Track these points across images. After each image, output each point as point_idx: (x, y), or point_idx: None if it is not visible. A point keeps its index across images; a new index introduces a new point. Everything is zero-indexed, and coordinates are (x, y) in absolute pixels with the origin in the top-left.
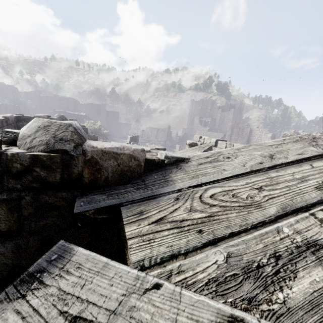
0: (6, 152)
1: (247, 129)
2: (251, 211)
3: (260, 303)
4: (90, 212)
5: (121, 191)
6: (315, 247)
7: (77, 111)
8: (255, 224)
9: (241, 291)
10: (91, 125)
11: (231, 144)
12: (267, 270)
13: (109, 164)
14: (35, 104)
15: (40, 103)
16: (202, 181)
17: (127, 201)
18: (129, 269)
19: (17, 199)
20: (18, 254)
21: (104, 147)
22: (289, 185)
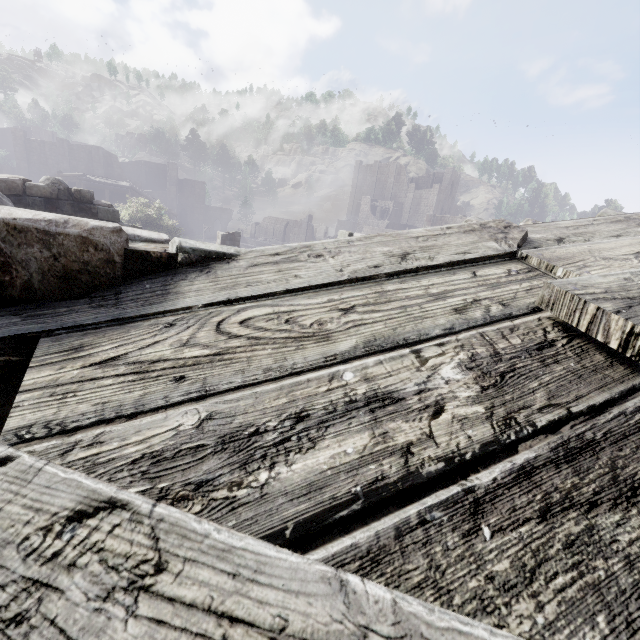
0: None
1: None
2: (304, 345)
3: (216, 488)
4: None
5: (60, 311)
6: (382, 401)
7: (114, 177)
8: (296, 367)
9: (192, 472)
10: (141, 208)
11: None
12: (265, 438)
13: (31, 254)
14: (16, 159)
15: (27, 156)
16: (238, 296)
17: (60, 328)
18: None
19: None
20: None
21: (12, 216)
22: (408, 305)
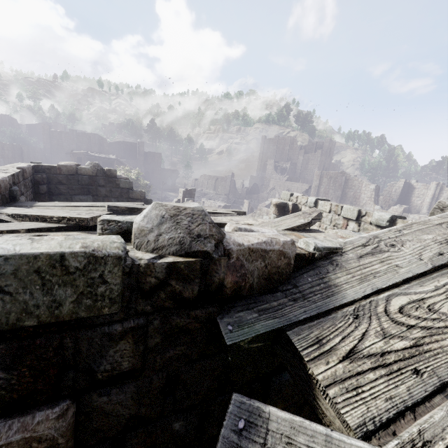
0: (137, 261)
1: (341, 178)
2: None
3: None
4: (245, 341)
5: (274, 305)
6: None
7: (104, 152)
8: None
9: None
10: (126, 173)
11: (339, 205)
12: None
13: (256, 266)
14: (43, 143)
15: (50, 141)
16: (378, 287)
17: (292, 322)
18: (370, 447)
19: (146, 326)
20: (138, 400)
21: (250, 242)
22: None
